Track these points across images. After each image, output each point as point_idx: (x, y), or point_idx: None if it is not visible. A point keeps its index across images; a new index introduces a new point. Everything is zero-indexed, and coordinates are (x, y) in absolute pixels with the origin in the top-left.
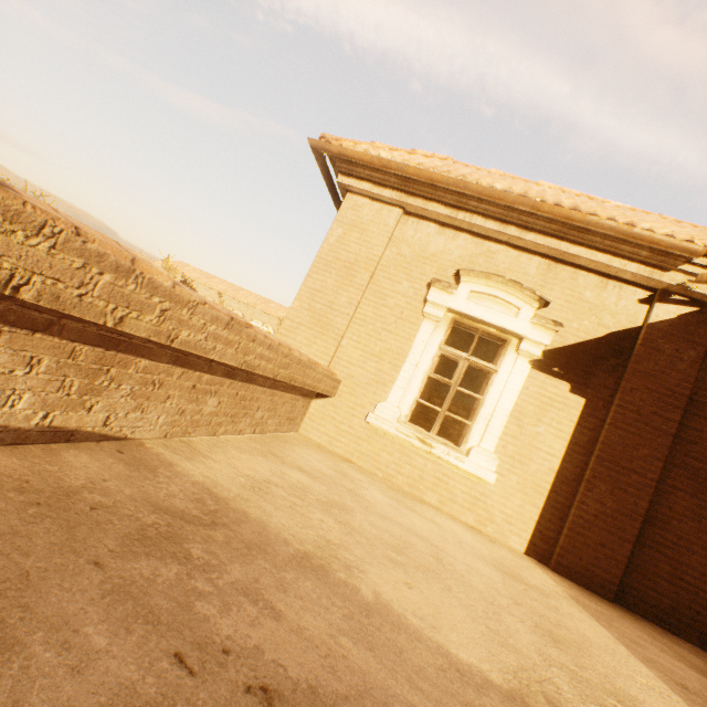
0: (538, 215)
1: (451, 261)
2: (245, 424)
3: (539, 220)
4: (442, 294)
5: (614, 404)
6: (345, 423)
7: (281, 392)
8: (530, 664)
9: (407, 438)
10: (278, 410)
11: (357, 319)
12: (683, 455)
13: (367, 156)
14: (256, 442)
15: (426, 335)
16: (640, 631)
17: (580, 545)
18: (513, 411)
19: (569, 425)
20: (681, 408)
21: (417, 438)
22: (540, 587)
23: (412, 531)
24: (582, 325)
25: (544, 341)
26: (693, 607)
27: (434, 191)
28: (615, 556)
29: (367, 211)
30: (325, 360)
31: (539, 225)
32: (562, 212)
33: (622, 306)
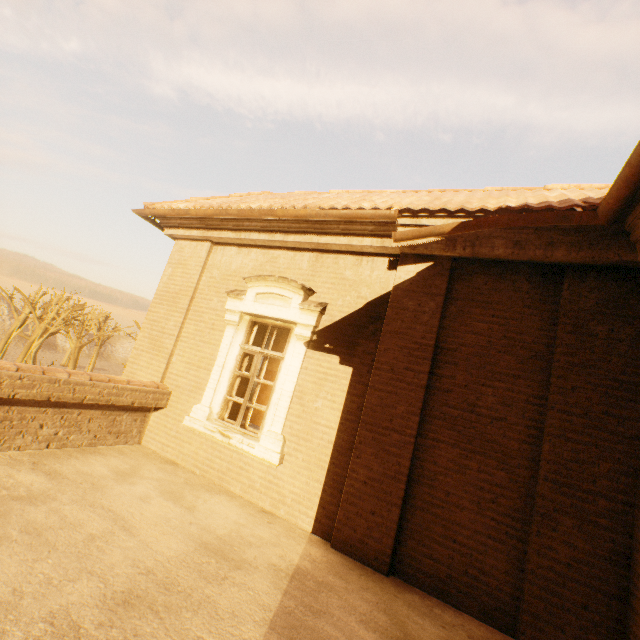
0: (288, 220)
1: (247, 273)
2: (26, 441)
3: (292, 223)
4: (235, 301)
5: (373, 367)
6: (173, 429)
7: (78, 410)
8: (5, 619)
9: (212, 433)
10: (85, 426)
11: (183, 337)
12: (441, 405)
13: (166, 210)
14: (34, 455)
15: (229, 338)
16: (368, 602)
17: (354, 515)
18: (296, 391)
19: (341, 395)
20: (428, 358)
21: (219, 431)
22: (250, 560)
23: (116, 516)
24: (345, 301)
25: (310, 323)
26: (470, 571)
27: (221, 222)
28: (386, 523)
29: (188, 250)
30: (158, 377)
31: (293, 227)
32: (291, 213)
33: (375, 276)
